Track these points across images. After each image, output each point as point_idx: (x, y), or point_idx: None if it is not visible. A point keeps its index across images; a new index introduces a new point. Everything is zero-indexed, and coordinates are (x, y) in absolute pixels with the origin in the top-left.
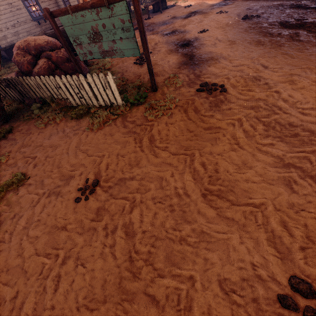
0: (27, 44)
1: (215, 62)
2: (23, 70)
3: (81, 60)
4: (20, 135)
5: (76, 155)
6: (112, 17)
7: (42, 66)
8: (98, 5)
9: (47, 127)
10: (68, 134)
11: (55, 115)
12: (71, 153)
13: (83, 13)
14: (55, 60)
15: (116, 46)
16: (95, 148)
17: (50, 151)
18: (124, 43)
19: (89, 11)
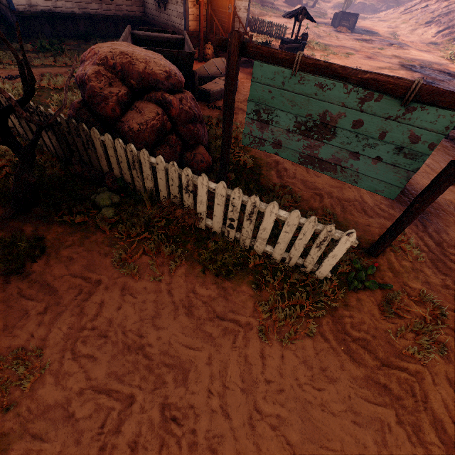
0: (127, 63)
1: (453, 221)
2: (100, 111)
3: (243, 144)
4: (69, 279)
5: (255, 434)
6: (396, 120)
7: (150, 122)
8: (380, 88)
9: (142, 275)
10: (208, 328)
11: (160, 244)
12: (237, 418)
13: (328, 83)
14: (175, 114)
15: (351, 163)
16: (300, 419)
17: (171, 384)
18: (376, 168)
19: (346, 85)
